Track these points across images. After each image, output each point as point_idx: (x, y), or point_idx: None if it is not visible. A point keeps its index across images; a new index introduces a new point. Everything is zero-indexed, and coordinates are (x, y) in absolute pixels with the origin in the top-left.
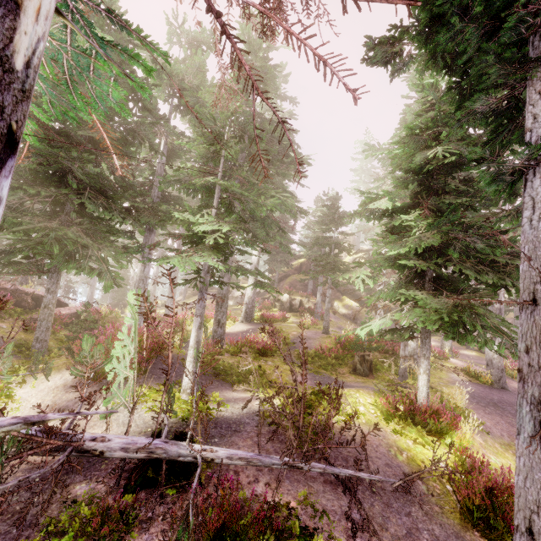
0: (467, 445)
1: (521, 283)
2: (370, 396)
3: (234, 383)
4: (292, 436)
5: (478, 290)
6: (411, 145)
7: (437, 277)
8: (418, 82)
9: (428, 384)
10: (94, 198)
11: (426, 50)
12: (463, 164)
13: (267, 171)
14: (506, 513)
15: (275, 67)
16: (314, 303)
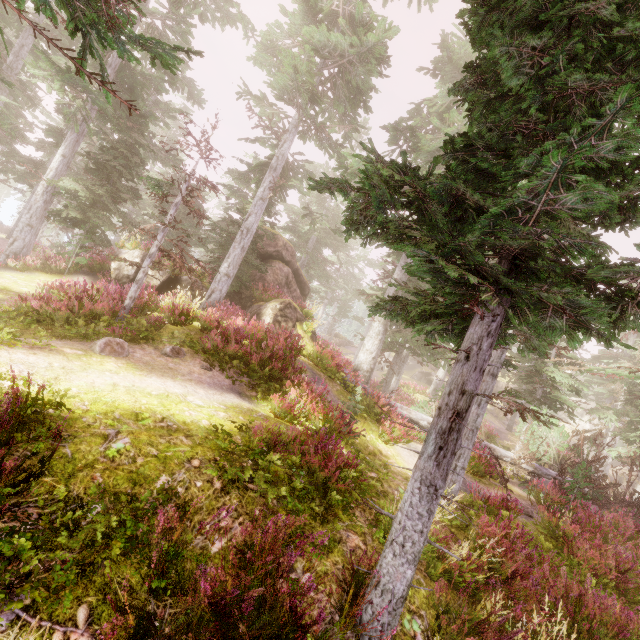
0: None
1: None
2: None
3: None
4: None
5: None
6: None
7: None
8: None
9: None
10: None
11: None
12: None
13: None
14: None
15: None
16: None
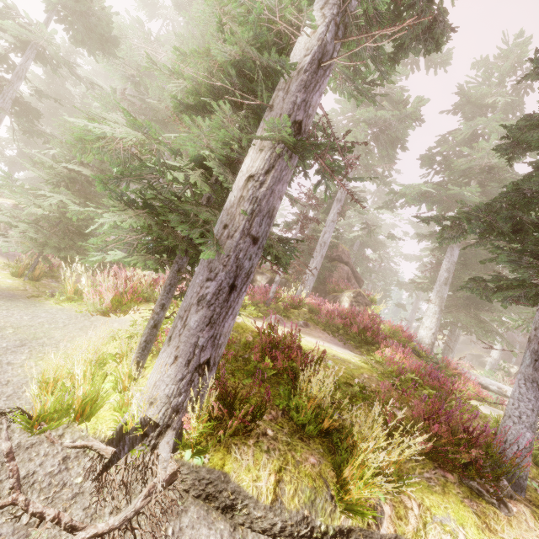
0: None
1: None
2: None
3: None
4: None
5: None
6: None
7: None
8: None
9: None
10: None
11: None
12: None
13: None
14: None
15: None
16: None
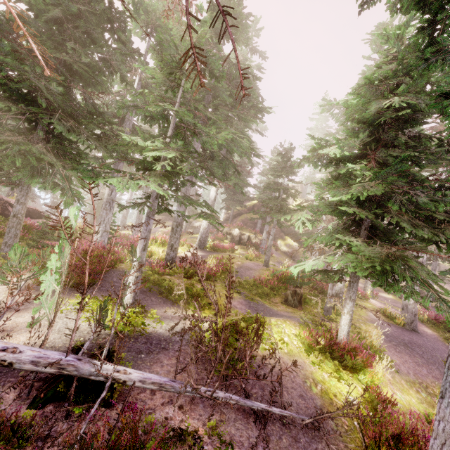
0: (377, 382)
1: None
2: (295, 327)
3: (176, 301)
4: (193, 382)
5: (413, 243)
6: (367, 95)
7: (373, 227)
8: (383, 32)
9: (349, 323)
10: (66, 121)
11: None
12: (422, 111)
13: (203, 78)
14: None
15: (248, 15)
16: (260, 239)
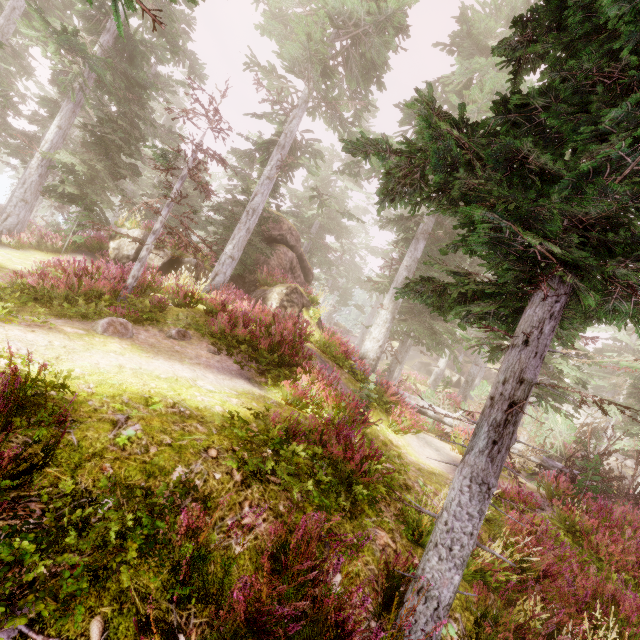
0: None
1: None
2: None
3: None
4: None
5: None
6: None
7: None
8: None
9: None
10: None
11: None
12: None
13: None
14: None
15: None
16: None
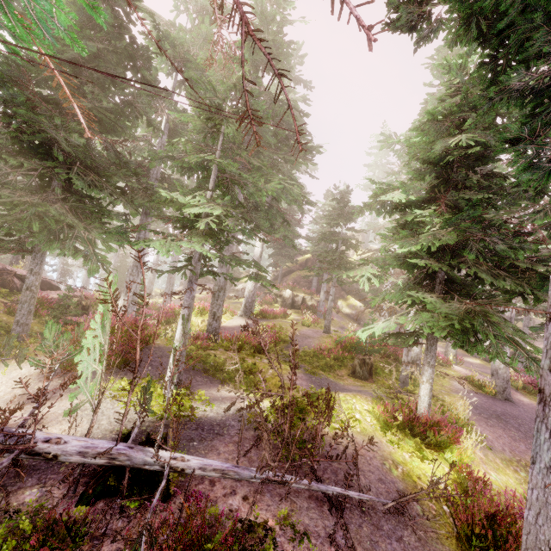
0: (467, 460)
1: (550, 290)
2: (368, 402)
3: (224, 380)
4: (267, 456)
5: (494, 296)
6: (431, 132)
7: (449, 280)
8: (444, 62)
9: (430, 393)
10: (84, 174)
11: (460, 8)
12: (491, 152)
13: (259, 138)
14: (509, 545)
15: (290, 43)
16: (317, 300)
